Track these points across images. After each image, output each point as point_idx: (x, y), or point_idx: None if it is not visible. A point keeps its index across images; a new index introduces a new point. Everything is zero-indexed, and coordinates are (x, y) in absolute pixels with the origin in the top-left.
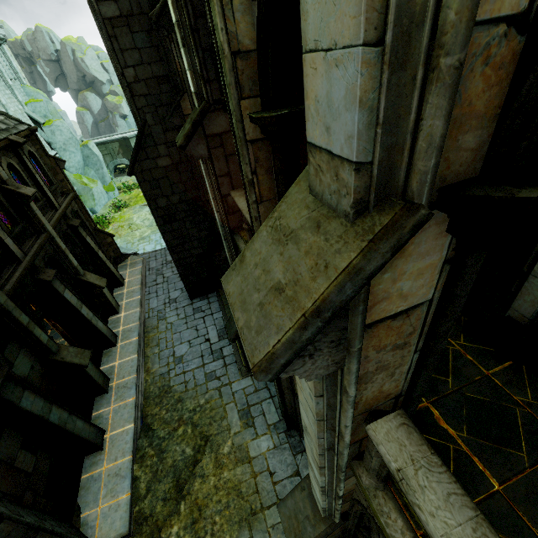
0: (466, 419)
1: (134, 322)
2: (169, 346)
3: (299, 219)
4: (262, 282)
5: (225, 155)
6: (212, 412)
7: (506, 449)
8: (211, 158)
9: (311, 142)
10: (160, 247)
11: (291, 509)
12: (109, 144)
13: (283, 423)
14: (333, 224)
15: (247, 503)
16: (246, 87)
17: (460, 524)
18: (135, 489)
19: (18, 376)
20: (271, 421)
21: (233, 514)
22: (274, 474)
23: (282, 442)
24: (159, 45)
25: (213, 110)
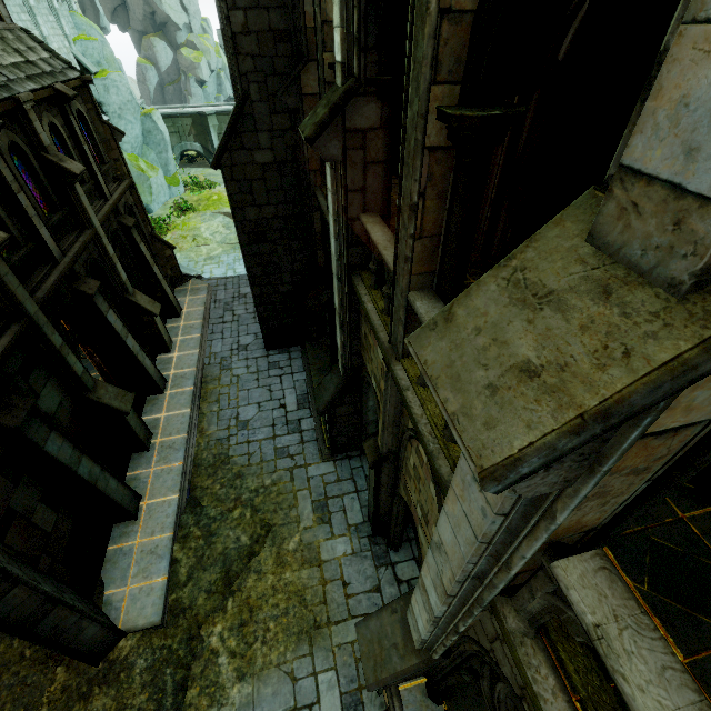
0: (648, 569)
1: (190, 367)
2: (232, 406)
3: (566, 277)
4: (493, 356)
5: (365, 161)
6: (279, 497)
7: (698, 615)
8: (345, 163)
9: (631, 166)
10: (233, 274)
11: (374, 632)
12: (179, 118)
13: (368, 526)
14: (639, 293)
15: (311, 614)
16: (445, 67)
17: (678, 708)
18: (174, 574)
19: (43, 411)
20: (352, 521)
21: (292, 623)
22: (348, 585)
23: (363, 549)
24: None
25: (362, 93)
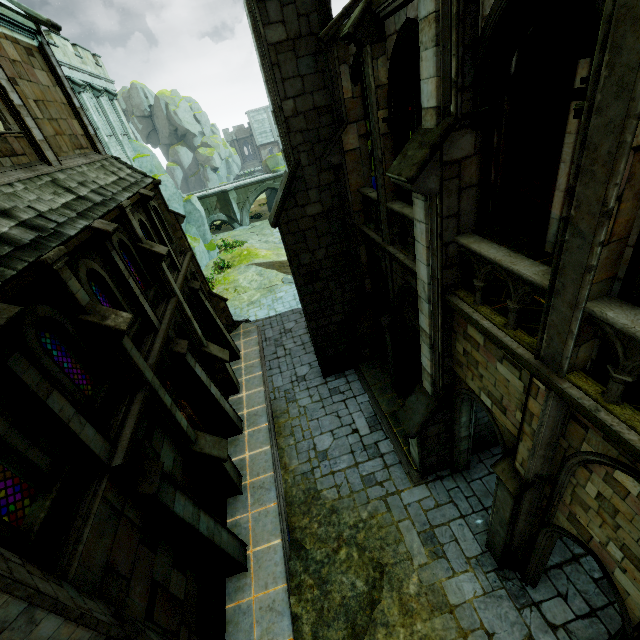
0: None
1: (260, 404)
2: (307, 437)
3: None
4: None
5: (459, 188)
6: (381, 531)
7: None
8: (441, 193)
9: None
10: (275, 313)
11: None
12: (207, 198)
13: (489, 557)
14: None
15: None
16: None
17: None
18: (298, 633)
19: (164, 471)
20: (469, 552)
21: None
22: (493, 636)
23: (493, 586)
24: (324, 70)
25: (457, 128)
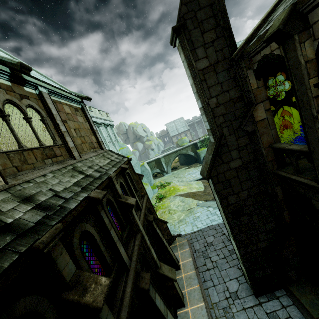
0: None
1: None
2: None
3: None
4: None
5: None
6: None
7: None
8: None
9: None
10: (197, 229)
11: None
12: (150, 163)
13: None
14: None
15: None
16: None
17: None
18: None
19: None
20: None
21: None
22: None
23: None
24: (235, 76)
25: None
